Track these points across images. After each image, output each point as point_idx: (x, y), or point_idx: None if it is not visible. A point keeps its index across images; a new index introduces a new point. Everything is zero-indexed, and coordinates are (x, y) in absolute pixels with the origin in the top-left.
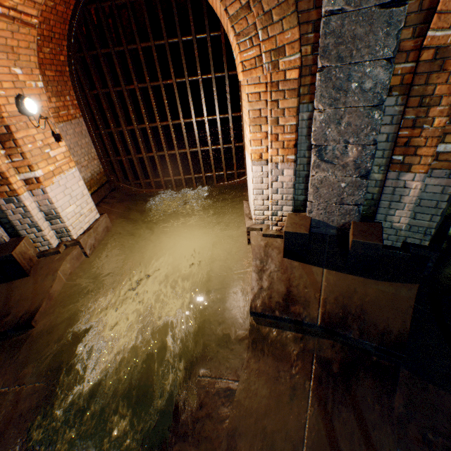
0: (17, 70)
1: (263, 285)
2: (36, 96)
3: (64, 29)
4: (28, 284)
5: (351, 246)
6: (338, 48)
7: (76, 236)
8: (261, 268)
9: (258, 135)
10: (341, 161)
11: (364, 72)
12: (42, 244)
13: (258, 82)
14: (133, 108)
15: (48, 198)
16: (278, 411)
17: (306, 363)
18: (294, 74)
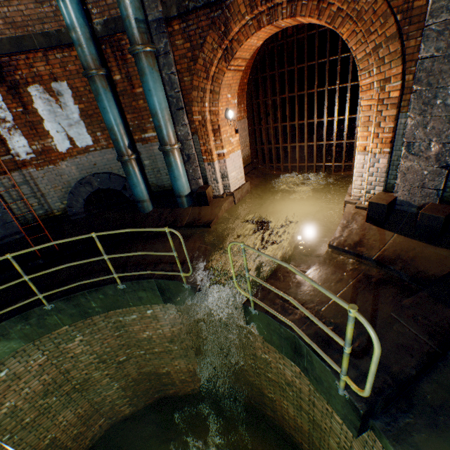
0: (229, 96)
1: (343, 234)
2: (233, 108)
3: (250, 63)
4: (208, 209)
5: (419, 218)
6: (428, 78)
7: (232, 190)
8: (346, 225)
9: (365, 134)
10: (424, 154)
11: (447, 93)
12: (216, 191)
13: (370, 98)
14: (280, 111)
15: (225, 165)
16: (327, 283)
17: (354, 273)
18: (396, 94)
